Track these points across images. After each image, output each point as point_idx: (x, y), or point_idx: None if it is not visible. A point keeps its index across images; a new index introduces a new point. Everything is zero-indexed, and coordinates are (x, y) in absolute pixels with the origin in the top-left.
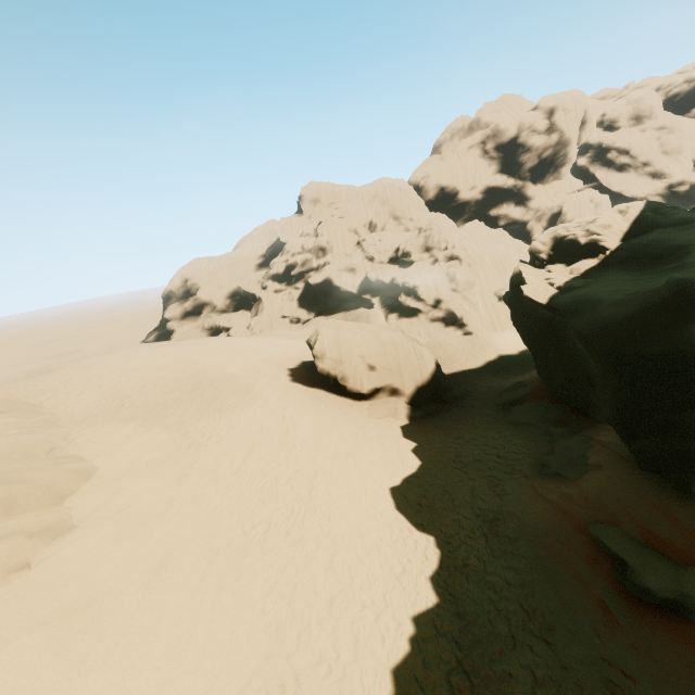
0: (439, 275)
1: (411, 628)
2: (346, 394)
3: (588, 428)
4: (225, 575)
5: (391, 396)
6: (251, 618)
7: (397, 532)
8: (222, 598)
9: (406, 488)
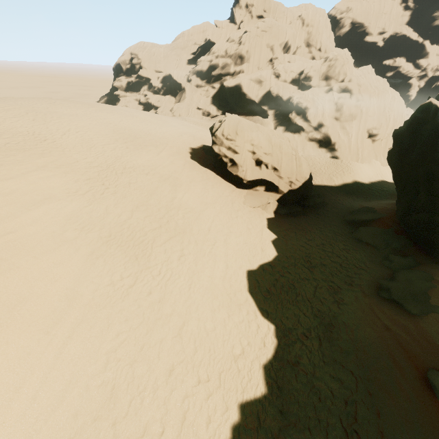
0: (329, 103)
1: (236, 415)
2: (231, 180)
3: (426, 265)
4: (80, 321)
5: (265, 192)
6: (91, 371)
7: (245, 313)
8: (69, 346)
9: (261, 274)
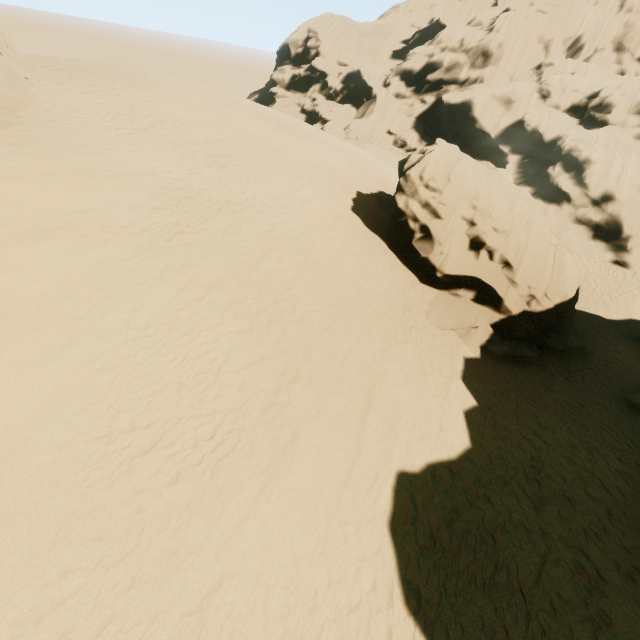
0: (638, 158)
1: None
2: (412, 265)
3: None
4: None
5: (473, 302)
6: None
7: (367, 586)
8: None
9: (426, 486)
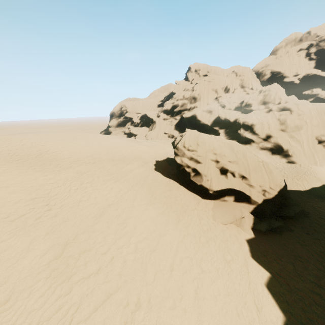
0: (272, 119)
1: None
2: (195, 190)
3: None
4: None
5: (235, 202)
6: None
7: None
8: None
9: None
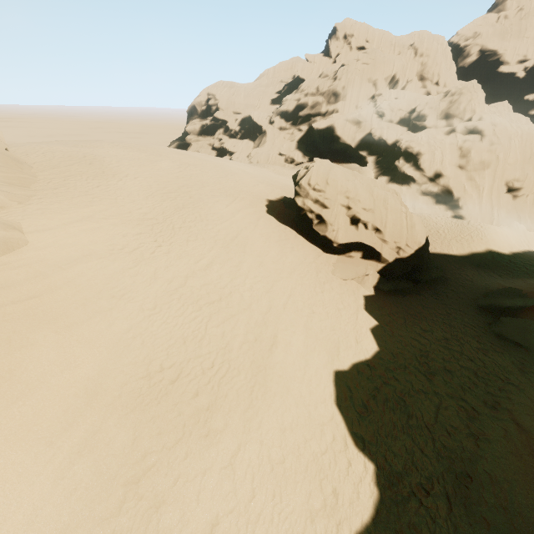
0: (450, 147)
1: None
2: (316, 242)
3: None
4: (97, 429)
5: (362, 259)
6: (100, 512)
7: (329, 439)
8: (76, 466)
9: (354, 377)
